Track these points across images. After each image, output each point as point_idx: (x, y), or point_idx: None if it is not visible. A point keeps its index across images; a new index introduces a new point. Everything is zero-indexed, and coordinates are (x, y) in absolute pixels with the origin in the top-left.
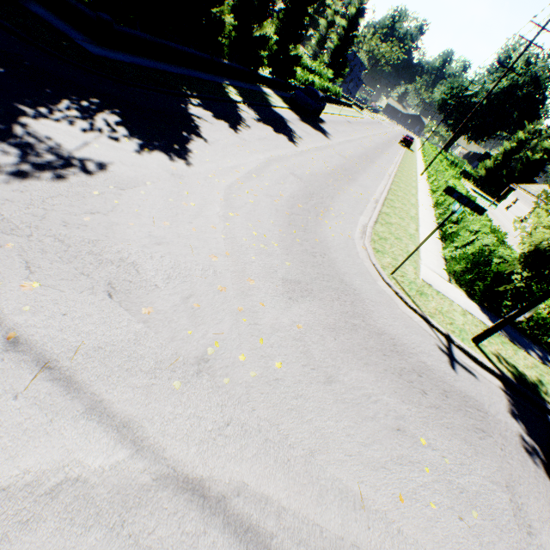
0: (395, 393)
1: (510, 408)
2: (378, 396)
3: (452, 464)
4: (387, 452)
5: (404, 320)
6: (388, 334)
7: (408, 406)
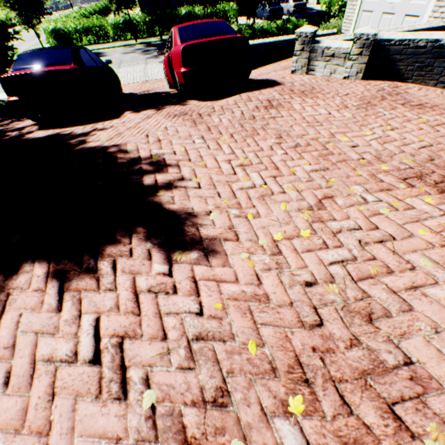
0: None
1: None
2: None
3: None
4: None
5: None
6: None
7: None
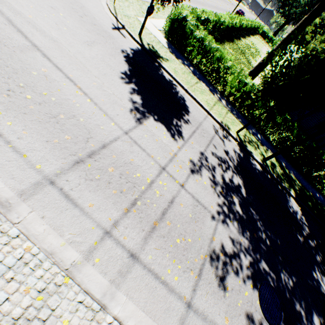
0: (63, 7)
1: (133, 49)
2: (52, 1)
3: (71, 24)
4: (38, 4)
5: (101, 11)
6: (83, 5)
7: (66, 11)
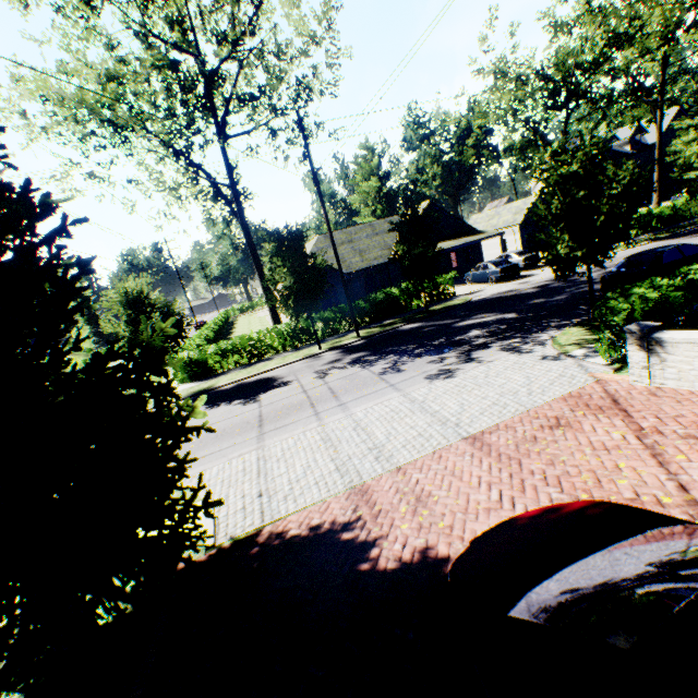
0: None
1: None
2: None
3: None
4: None
5: None
6: None
7: None
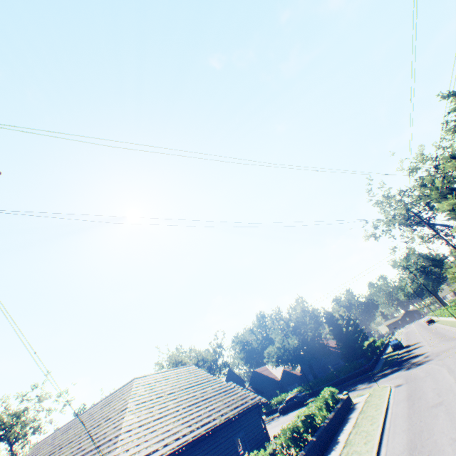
0: None
1: None
2: None
3: None
4: None
5: None
6: None
7: None
